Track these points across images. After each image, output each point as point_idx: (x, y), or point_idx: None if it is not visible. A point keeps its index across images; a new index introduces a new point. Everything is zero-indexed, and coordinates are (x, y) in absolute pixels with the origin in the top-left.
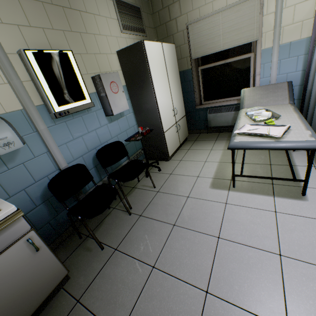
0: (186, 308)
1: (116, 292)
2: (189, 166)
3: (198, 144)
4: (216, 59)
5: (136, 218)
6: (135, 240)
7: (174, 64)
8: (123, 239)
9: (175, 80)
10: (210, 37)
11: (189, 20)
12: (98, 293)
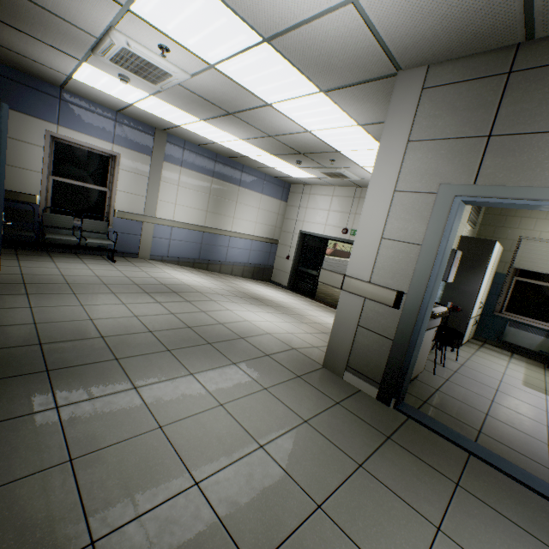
0: (533, 425)
1: (467, 398)
2: (487, 362)
3: (487, 350)
4: (538, 277)
5: (452, 371)
6: (462, 382)
7: (496, 264)
8: (449, 377)
9: (491, 277)
10: (542, 258)
11: (525, 236)
12: (452, 393)
